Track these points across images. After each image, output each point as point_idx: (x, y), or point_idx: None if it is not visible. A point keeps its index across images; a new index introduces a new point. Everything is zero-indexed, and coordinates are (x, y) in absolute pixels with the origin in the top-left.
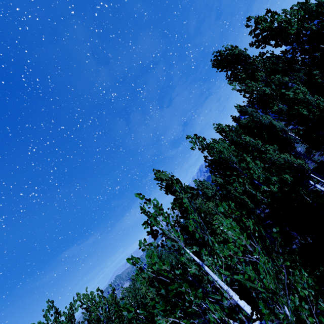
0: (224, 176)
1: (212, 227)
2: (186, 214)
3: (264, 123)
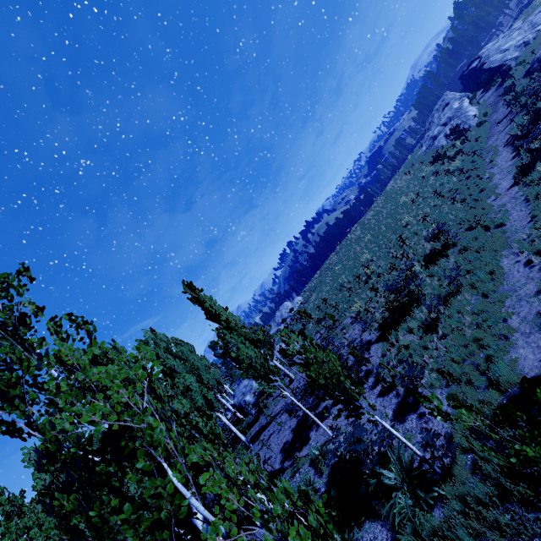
0: None
1: None
2: None
3: None
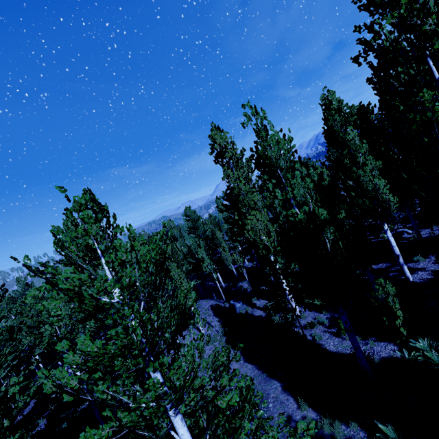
0: (265, 178)
1: (244, 221)
2: (97, 220)
3: None
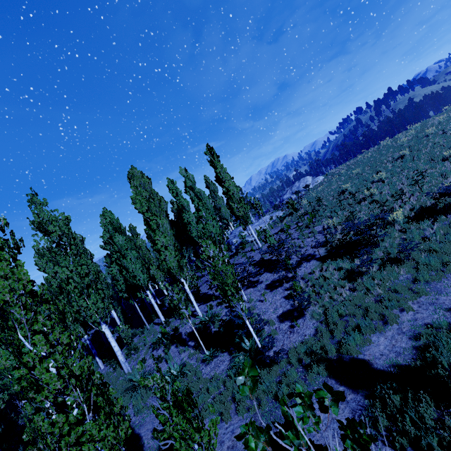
0: None
1: None
2: None
3: (216, 206)
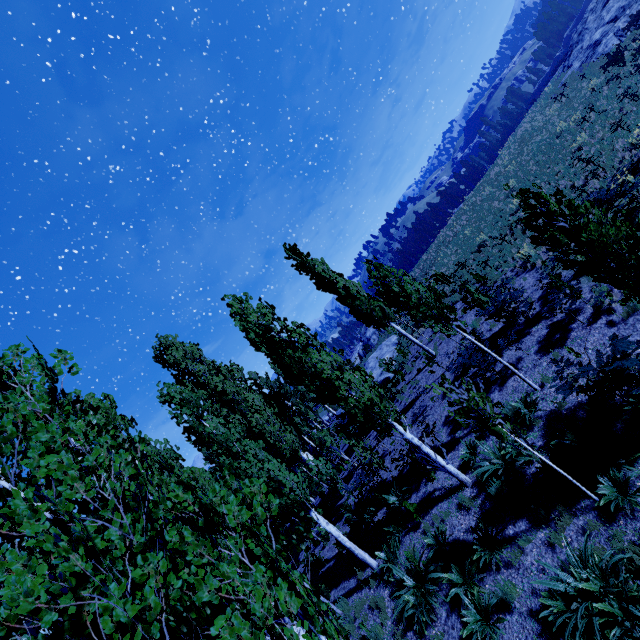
0: None
1: None
2: None
3: None
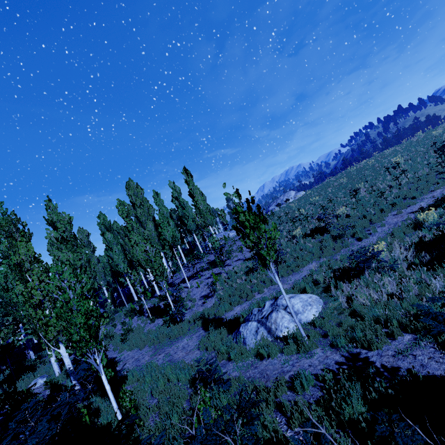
0: None
1: None
2: None
3: None
